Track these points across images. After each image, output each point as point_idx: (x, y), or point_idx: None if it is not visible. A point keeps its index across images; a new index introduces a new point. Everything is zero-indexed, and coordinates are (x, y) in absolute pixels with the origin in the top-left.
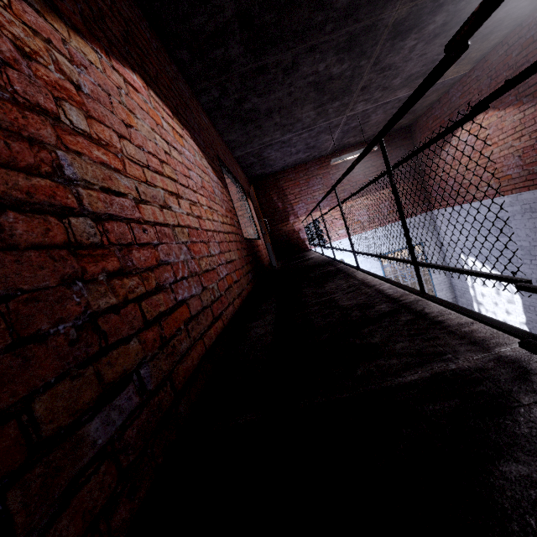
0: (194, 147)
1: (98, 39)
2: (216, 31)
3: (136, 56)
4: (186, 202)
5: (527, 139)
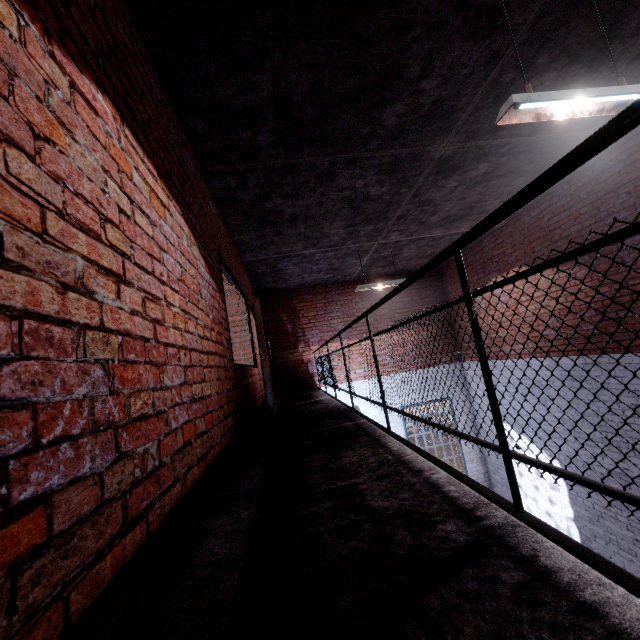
0: (183, 227)
1: (35, 7)
2: (244, 109)
3: (117, 81)
4: (138, 293)
5: (563, 301)
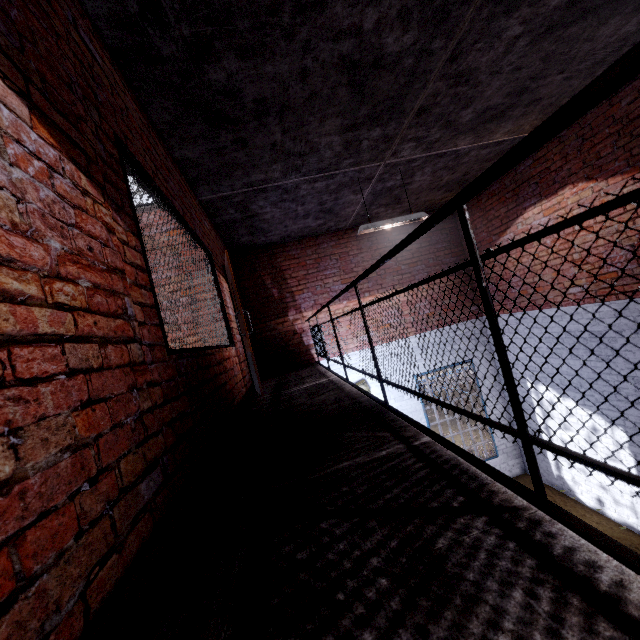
0: None
1: None
2: None
3: None
4: None
5: None
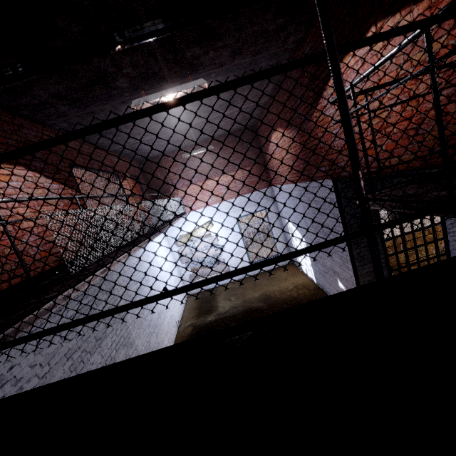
0: (27, 174)
1: None
2: (41, 103)
3: None
4: None
5: (293, 151)
